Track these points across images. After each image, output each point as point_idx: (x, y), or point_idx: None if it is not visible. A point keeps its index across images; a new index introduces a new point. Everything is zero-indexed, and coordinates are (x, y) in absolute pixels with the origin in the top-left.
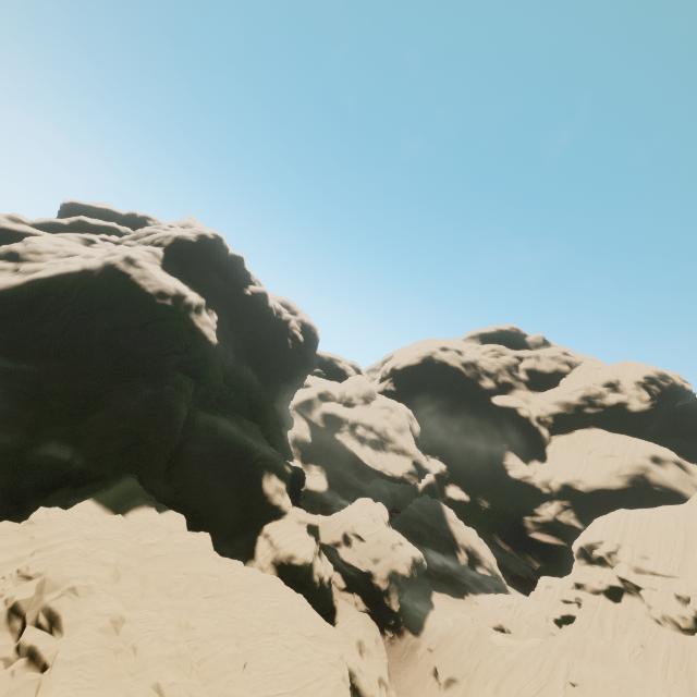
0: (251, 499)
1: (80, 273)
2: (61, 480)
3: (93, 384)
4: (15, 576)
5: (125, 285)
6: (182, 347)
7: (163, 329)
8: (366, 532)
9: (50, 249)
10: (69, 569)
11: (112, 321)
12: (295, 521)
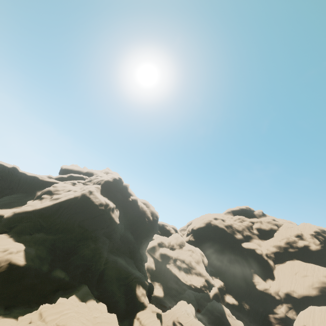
0: (130, 299)
1: (73, 198)
2: (59, 287)
3: (73, 243)
4: (55, 325)
5: (88, 202)
6: (106, 226)
7: (100, 219)
8: (184, 320)
9: (62, 189)
10: (74, 322)
11: (83, 217)
12: (151, 311)
